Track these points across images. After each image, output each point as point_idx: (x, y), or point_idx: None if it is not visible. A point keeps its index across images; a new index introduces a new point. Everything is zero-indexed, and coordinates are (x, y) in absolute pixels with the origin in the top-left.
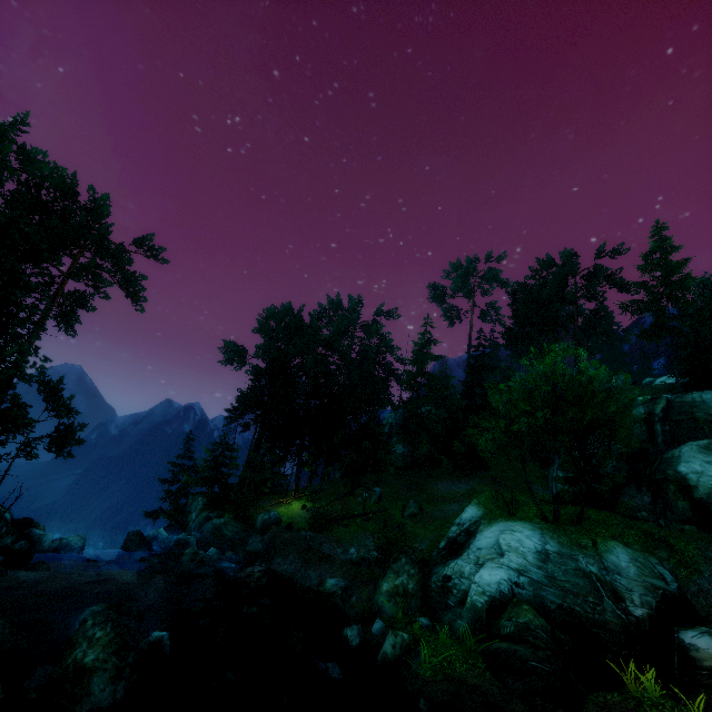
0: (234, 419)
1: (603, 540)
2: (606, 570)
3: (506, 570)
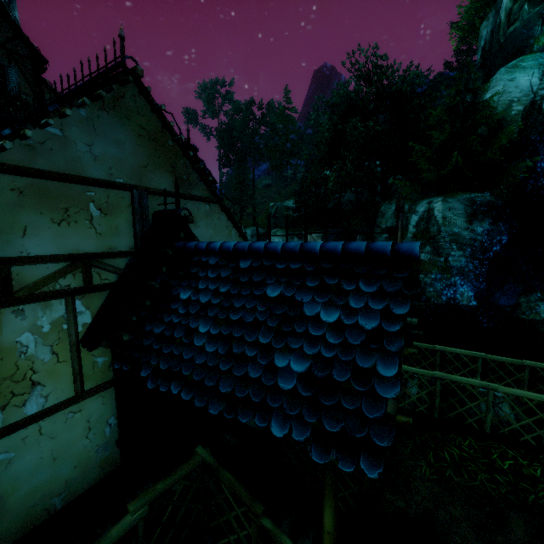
0: None
1: None
2: None
3: None
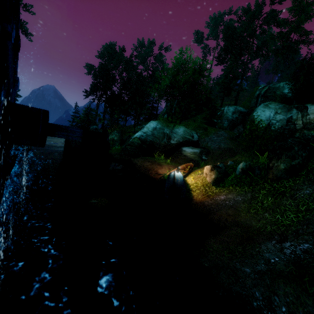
0: (87, 96)
1: (178, 125)
2: (171, 132)
3: (141, 132)
